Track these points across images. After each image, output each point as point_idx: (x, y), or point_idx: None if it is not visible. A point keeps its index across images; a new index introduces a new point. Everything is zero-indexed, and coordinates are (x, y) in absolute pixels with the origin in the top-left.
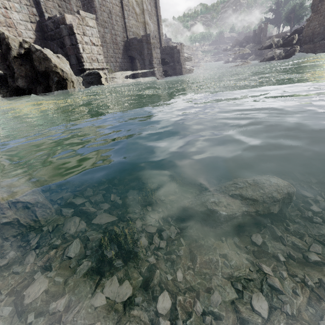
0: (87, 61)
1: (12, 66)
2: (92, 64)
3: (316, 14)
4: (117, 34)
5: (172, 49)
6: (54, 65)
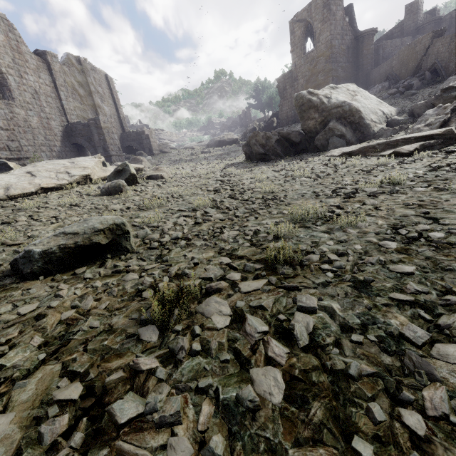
0: None
1: None
2: None
3: (285, 101)
4: (50, 118)
5: (139, 134)
6: None
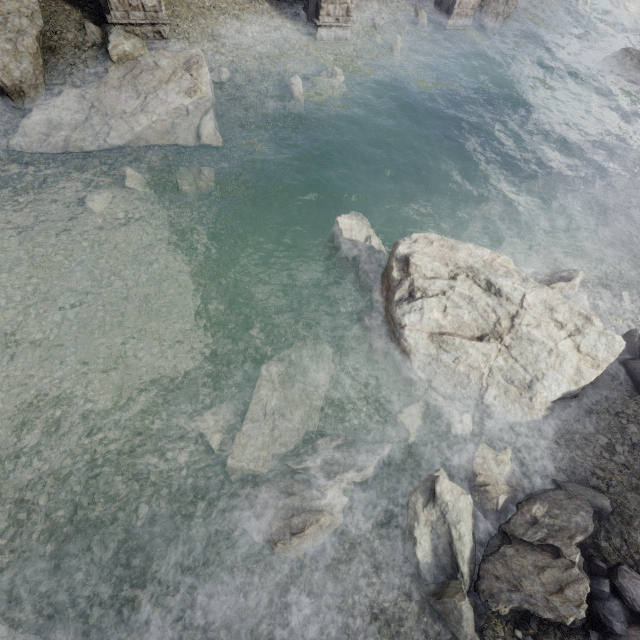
0: (118, 8)
1: None
2: (129, 14)
3: None
4: None
5: None
6: None
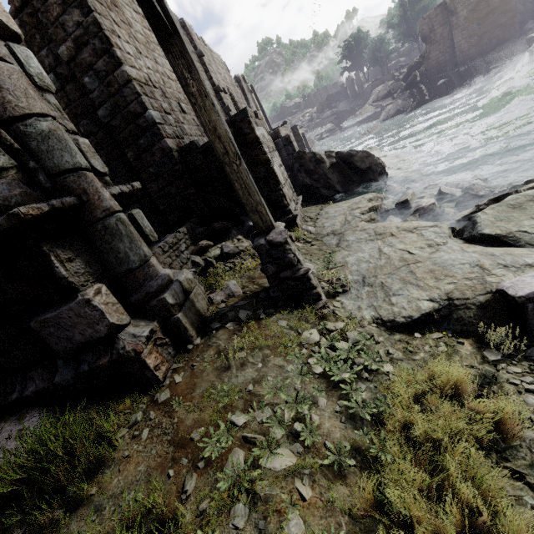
0: None
1: (328, 176)
2: None
3: (432, 45)
4: None
5: None
6: (377, 159)
